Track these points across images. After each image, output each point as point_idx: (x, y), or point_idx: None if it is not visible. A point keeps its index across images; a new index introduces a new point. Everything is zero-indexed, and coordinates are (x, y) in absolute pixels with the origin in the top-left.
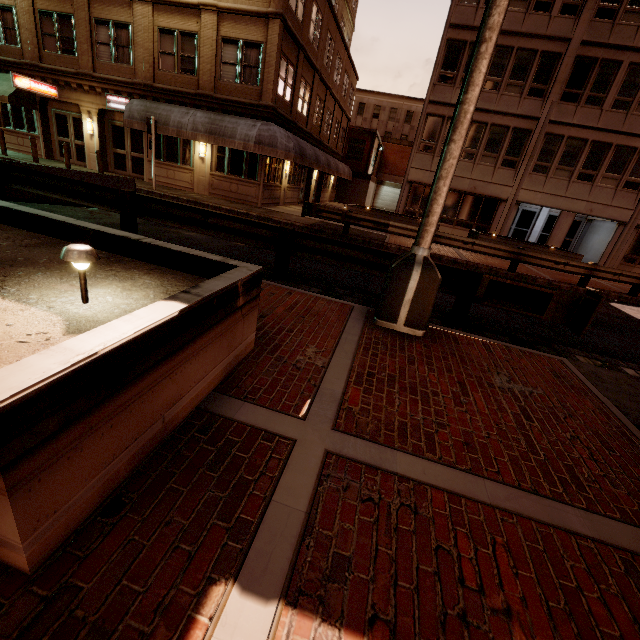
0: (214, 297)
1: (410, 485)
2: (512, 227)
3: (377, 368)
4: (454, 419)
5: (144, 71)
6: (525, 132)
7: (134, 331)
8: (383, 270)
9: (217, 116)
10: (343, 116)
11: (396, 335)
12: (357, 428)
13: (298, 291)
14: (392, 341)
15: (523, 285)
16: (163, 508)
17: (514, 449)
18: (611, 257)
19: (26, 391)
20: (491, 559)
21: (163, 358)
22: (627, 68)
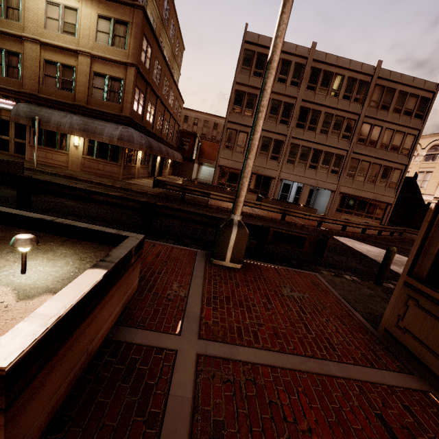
0: (120, 261)
1: (249, 366)
2: (279, 192)
3: (218, 293)
4: (266, 320)
5: (30, 85)
6: (280, 142)
7: (80, 295)
8: (213, 227)
9: (89, 120)
10: (175, 123)
11: (226, 269)
12: (213, 335)
13: (159, 243)
14: (224, 273)
15: (291, 233)
16: (96, 417)
17: (299, 333)
18: (330, 209)
19: (26, 349)
20: (297, 401)
21: (92, 308)
22: (324, 114)
